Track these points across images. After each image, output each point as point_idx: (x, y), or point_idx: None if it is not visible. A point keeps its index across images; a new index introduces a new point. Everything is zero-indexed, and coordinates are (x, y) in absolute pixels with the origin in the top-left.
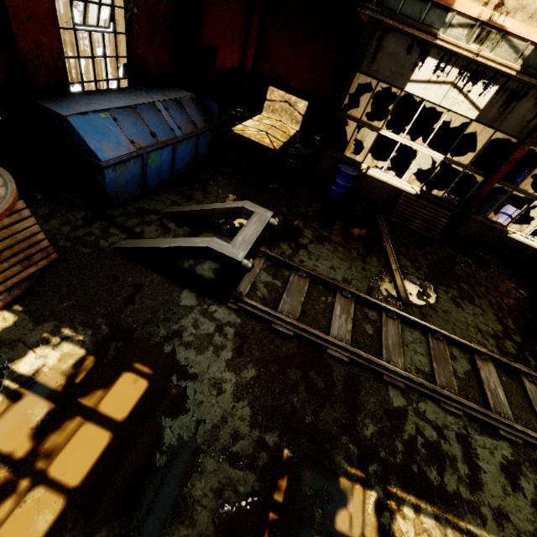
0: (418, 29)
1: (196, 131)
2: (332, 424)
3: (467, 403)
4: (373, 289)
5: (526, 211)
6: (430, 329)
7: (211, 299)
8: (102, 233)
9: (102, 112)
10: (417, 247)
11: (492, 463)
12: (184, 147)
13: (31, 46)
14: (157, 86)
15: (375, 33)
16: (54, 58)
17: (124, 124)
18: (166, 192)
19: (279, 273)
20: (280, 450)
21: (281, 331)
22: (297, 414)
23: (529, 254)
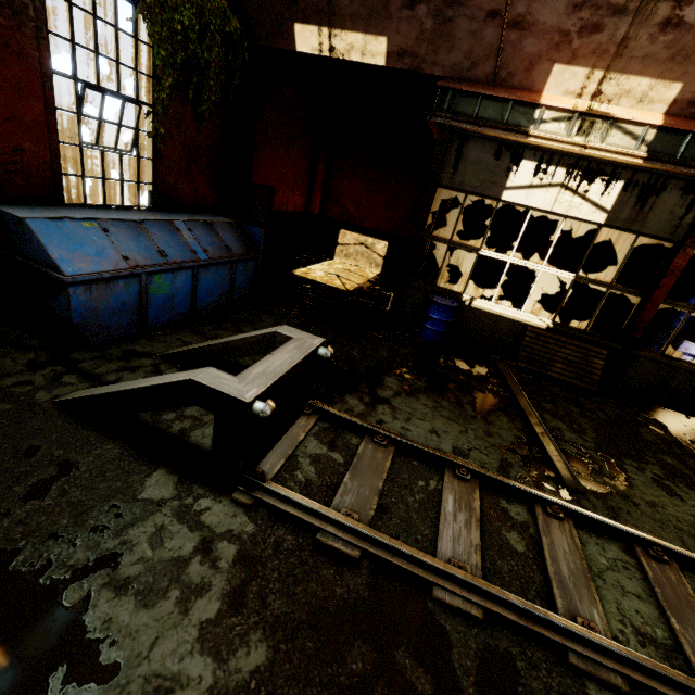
0: (503, 129)
1: (231, 257)
2: None
3: None
4: (511, 466)
5: None
6: (637, 538)
7: (203, 487)
8: (48, 382)
9: (87, 221)
10: (568, 401)
11: None
12: (211, 275)
13: (7, 150)
14: (186, 211)
15: (452, 143)
16: (40, 167)
17: (119, 237)
18: (179, 332)
19: (341, 440)
20: None
21: (335, 547)
22: None
23: None
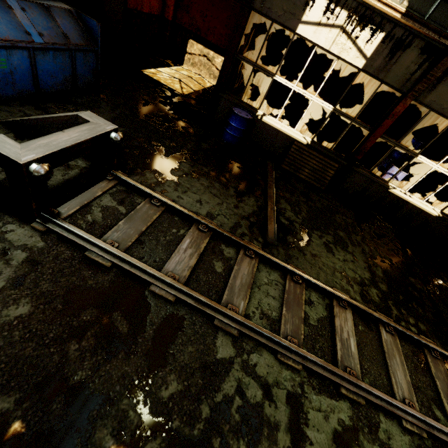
0: None
1: (68, 45)
2: (116, 383)
3: (309, 355)
4: (240, 227)
5: (411, 176)
6: (290, 271)
7: (12, 217)
8: None
9: None
10: (302, 193)
11: (324, 431)
12: (50, 59)
13: None
14: None
15: None
16: None
17: None
18: (23, 105)
19: (130, 199)
20: (7, 423)
21: (96, 260)
22: (66, 367)
23: (406, 210)
